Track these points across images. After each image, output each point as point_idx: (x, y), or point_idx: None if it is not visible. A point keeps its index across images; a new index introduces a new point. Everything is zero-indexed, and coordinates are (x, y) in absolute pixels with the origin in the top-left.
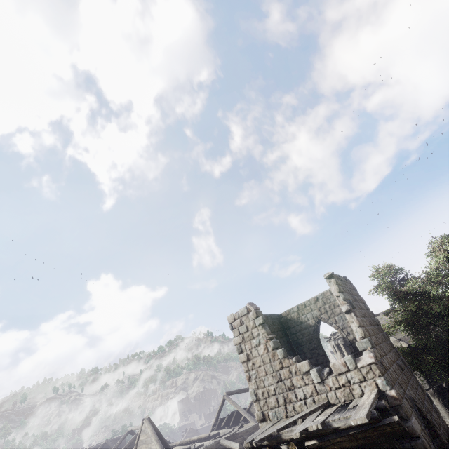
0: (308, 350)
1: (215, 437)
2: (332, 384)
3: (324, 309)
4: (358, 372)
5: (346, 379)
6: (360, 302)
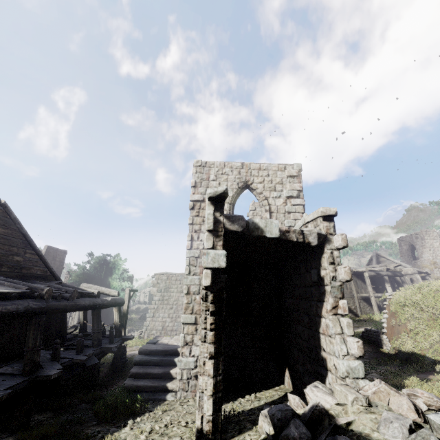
0: None
1: None
2: None
3: None
4: None
5: None
6: (58, 261)
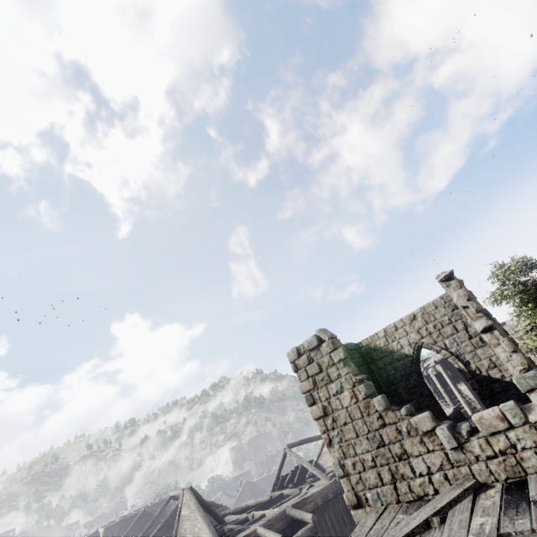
0: (405, 389)
1: (277, 500)
2: (480, 450)
3: (426, 330)
4: (532, 430)
5: (508, 443)
6: None
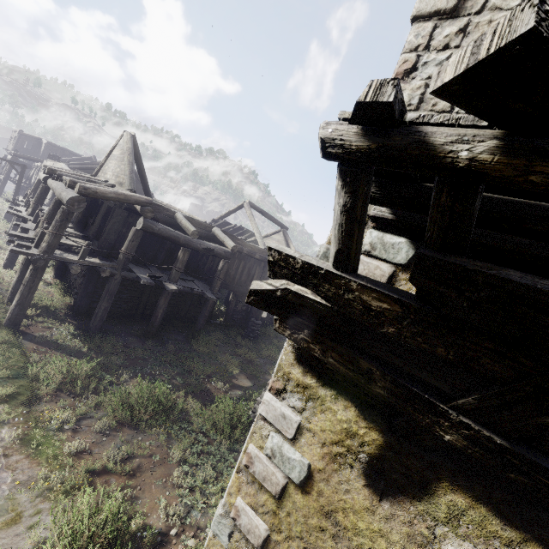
0: None
1: None
2: None
3: None
4: None
5: None
6: None
